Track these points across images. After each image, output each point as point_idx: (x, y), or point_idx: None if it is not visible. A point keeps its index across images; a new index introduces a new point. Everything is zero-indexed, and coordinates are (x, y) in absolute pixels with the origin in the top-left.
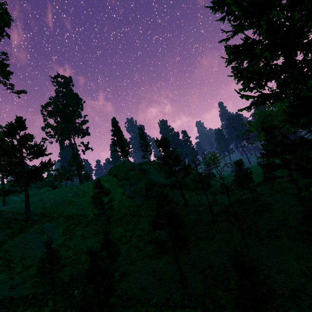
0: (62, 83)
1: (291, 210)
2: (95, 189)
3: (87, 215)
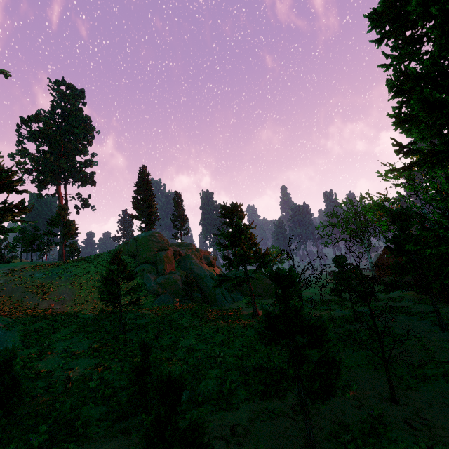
0: (68, 94)
1: (430, 337)
2: (111, 264)
3: (77, 313)
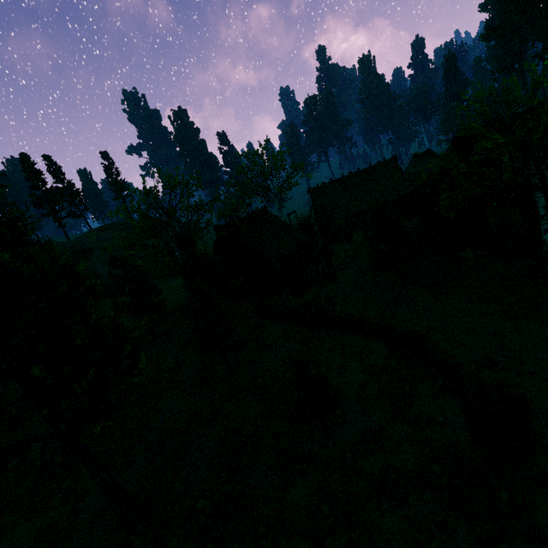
0: None
1: None
2: None
3: None
